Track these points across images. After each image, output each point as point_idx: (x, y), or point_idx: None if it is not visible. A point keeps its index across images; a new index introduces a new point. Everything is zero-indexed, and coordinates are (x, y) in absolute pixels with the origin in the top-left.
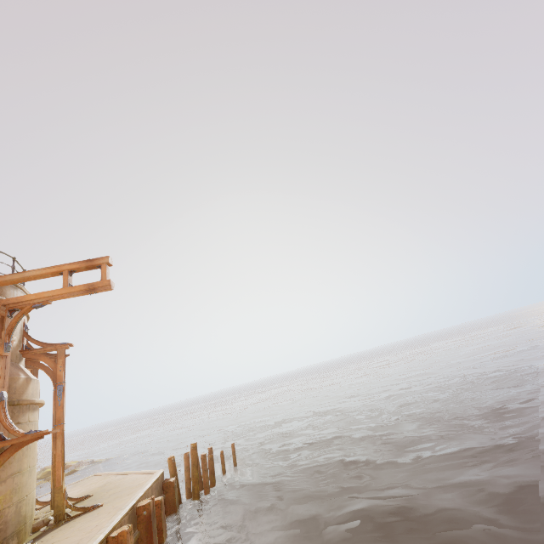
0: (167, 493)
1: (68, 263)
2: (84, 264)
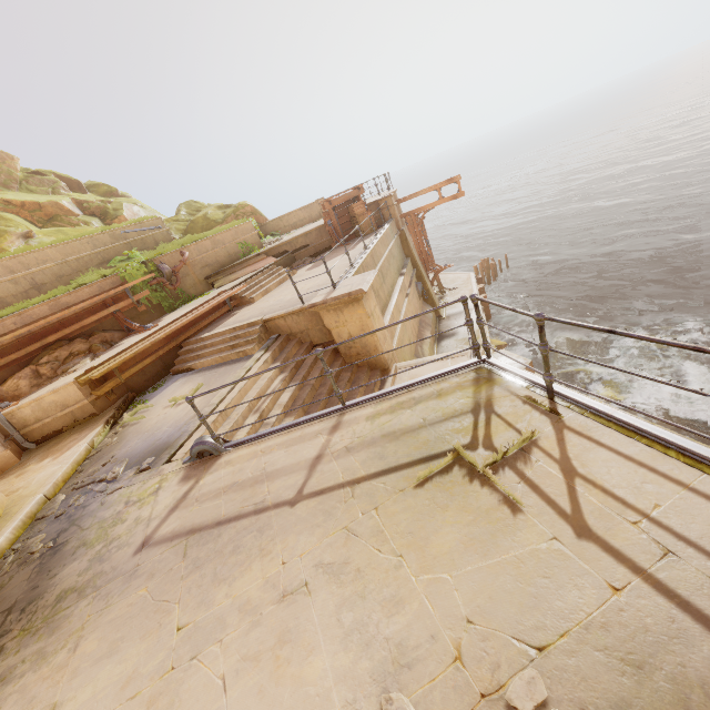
0: (478, 282)
1: (438, 184)
2: (448, 183)
